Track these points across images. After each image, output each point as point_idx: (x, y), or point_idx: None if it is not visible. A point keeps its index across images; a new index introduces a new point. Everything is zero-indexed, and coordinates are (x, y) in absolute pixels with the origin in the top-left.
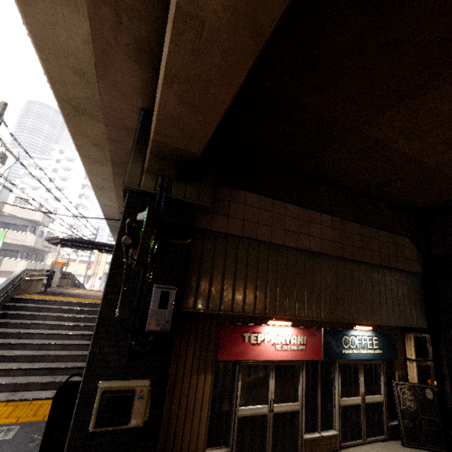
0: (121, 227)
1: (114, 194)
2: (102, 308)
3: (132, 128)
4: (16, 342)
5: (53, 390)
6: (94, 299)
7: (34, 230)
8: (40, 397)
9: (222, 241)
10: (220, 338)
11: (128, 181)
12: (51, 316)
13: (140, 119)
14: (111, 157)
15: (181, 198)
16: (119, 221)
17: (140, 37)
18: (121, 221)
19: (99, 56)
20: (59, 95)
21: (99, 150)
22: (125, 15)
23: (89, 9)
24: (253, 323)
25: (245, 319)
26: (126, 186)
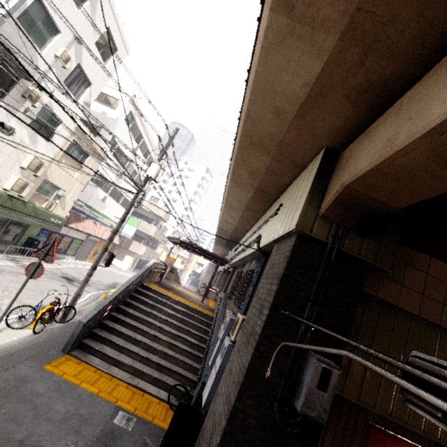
0: (284, 273)
1: (240, 215)
2: (253, 359)
3: (299, 164)
4: (140, 327)
5: (158, 389)
6: (195, 304)
7: (156, 224)
8: (150, 391)
9: (387, 314)
10: (368, 445)
11: (301, 224)
12: (165, 311)
13: (322, 159)
14: (259, 186)
15: (354, 253)
16: (228, 235)
17: (378, 77)
18: (284, 266)
19: (311, 97)
20: (245, 131)
21: (251, 178)
22: (375, 55)
23: (332, 53)
24: (415, 442)
25: (404, 431)
26: (298, 230)
